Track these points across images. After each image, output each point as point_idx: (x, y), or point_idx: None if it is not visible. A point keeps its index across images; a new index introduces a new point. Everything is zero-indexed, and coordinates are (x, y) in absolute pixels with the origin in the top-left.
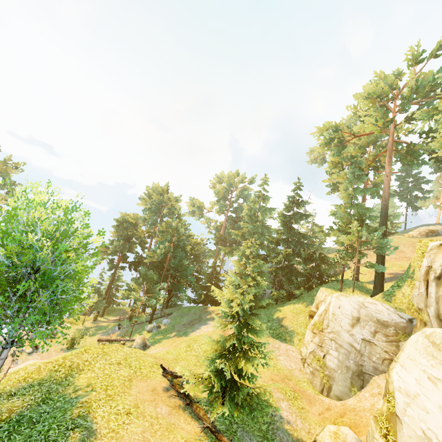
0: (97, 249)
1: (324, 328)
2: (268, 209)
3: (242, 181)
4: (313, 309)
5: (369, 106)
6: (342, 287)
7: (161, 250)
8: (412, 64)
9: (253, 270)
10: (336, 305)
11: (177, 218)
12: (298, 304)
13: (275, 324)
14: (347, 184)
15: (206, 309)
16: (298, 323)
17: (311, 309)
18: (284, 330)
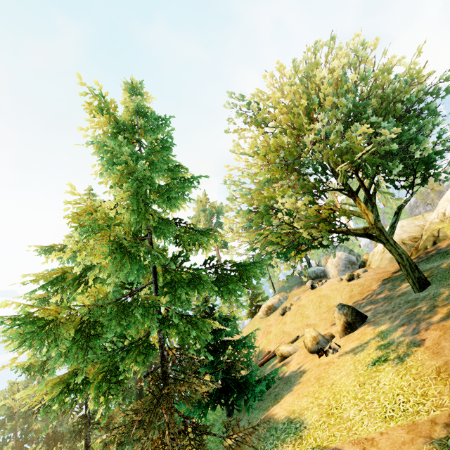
0: None
1: None
2: None
3: None
4: None
5: None
6: None
7: None
8: None
9: None
10: None
11: (28, 423)
12: None
13: None
14: None
15: None
16: None
17: None
18: None
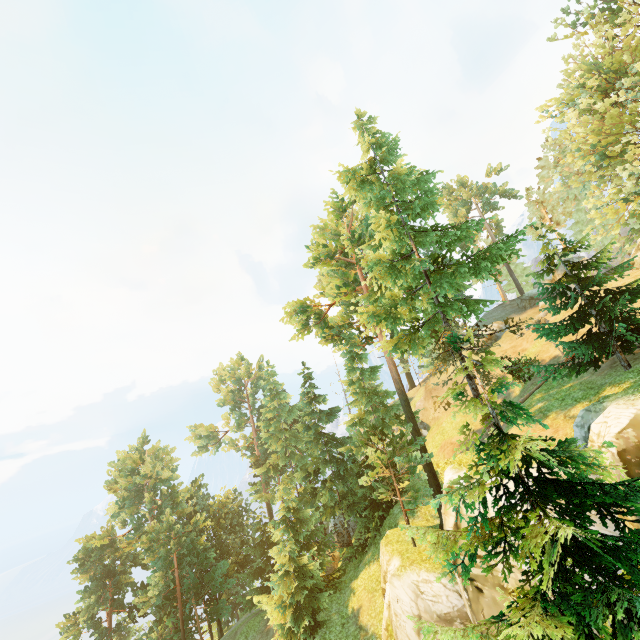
0: (61, 628)
1: (395, 639)
2: (292, 411)
3: (248, 372)
4: (383, 585)
5: (325, 265)
6: (408, 520)
7: (155, 587)
8: (340, 213)
9: (290, 557)
10: (394, 597)
11: (172, 495)
12: (373, 565)
13: (351, 630)
14: (348, 374)
15: (268, 625)
16: (376, 615)
17: (382, 585)
18: (364, 637)
